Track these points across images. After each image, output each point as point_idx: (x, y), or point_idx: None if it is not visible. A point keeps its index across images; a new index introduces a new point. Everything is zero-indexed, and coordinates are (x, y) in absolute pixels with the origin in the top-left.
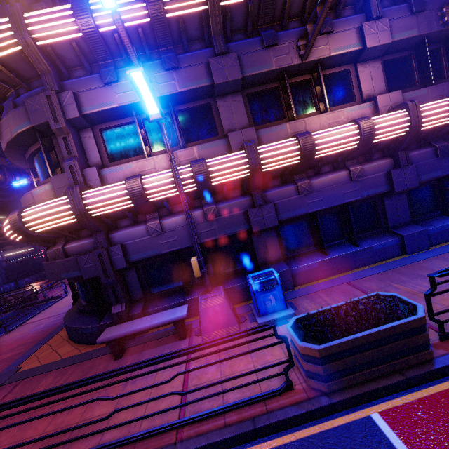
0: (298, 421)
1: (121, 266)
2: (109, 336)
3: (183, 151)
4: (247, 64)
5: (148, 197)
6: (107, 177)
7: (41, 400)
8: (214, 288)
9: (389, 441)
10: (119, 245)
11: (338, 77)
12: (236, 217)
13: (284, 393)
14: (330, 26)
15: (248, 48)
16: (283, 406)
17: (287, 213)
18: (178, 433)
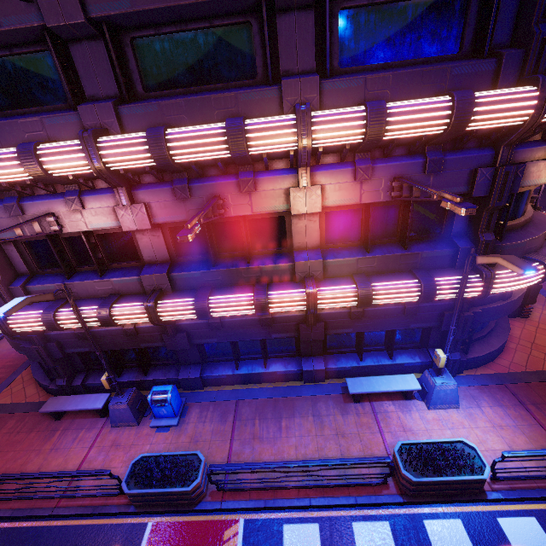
0: (116, 514)
1: (58, 357)
2: (47, 410)
3: (100, 282)
4: (158, 213)
5: (64, 327)
6: (33, 293)
7: (3, 442)
8: (127, 390)
9: (142, 540)
10: (54, 343)
11: (274, 219)
12: (154, 336)
13: (120, 495)
14: (251, 186)
15: (158, 197)
16: (113, 504)
17: (201, 340)
18: (59, 502)
